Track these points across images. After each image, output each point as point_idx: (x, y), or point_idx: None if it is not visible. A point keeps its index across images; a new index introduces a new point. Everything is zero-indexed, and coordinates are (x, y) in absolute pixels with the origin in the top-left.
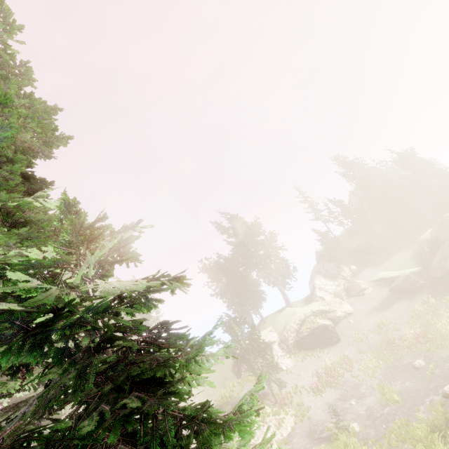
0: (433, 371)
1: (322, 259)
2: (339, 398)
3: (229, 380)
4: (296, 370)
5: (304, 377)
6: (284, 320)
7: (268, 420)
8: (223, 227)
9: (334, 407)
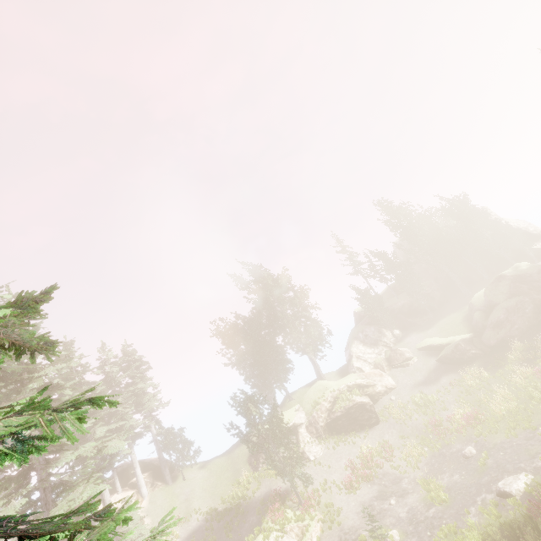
0: (486, 461)
1: (361, 321)
2: (377, 496)
3: (244, 474)
4: (326, 460)
5: (335, 469)
6: (314, 397)
7: (288, 529)
8: (243, 280)
9: (370, 508)
